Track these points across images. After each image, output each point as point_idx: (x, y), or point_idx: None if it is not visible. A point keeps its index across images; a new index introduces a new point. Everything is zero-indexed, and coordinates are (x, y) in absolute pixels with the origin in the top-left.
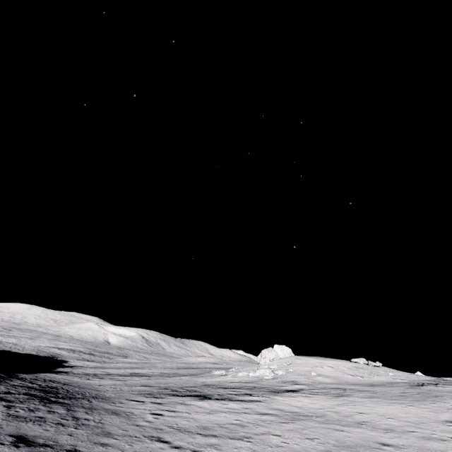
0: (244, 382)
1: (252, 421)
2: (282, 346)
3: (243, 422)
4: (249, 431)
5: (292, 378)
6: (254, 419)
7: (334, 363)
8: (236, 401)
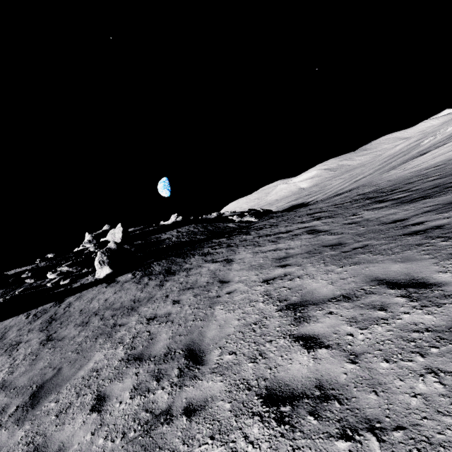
0: None
1: None
2: None
3: None
4: None
5: None
6: None
7: None
8: (449, 143)
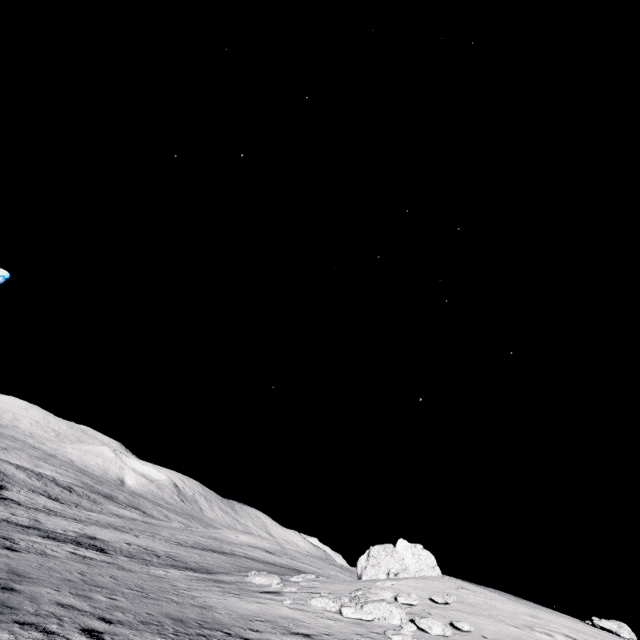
0: None
1: None
2: (417, 546)
3: None
4: None
5: None
6: None
7: (567, 624)
8: None
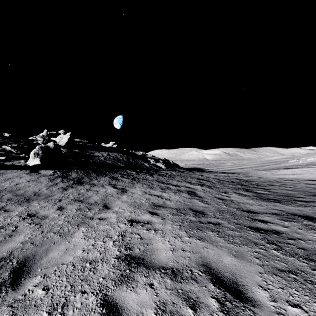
0: (311, 162)
1: (314, 171)
2: None
3: (309, 172)
4: (312, 173)
5: None
6: (315, 171)
7: None
8: (306, 168)
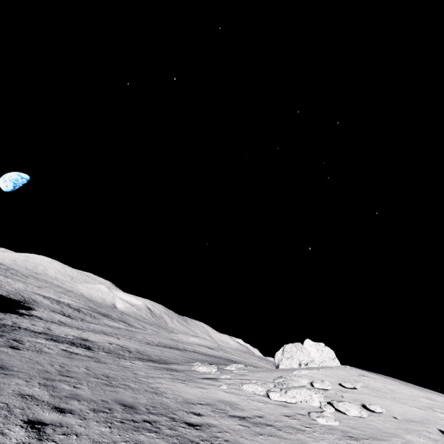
0: (259, 423)
1: None
2: (320, 344)
3: None
4: None
5: (404, 443)
6: None
7: None
8: None
